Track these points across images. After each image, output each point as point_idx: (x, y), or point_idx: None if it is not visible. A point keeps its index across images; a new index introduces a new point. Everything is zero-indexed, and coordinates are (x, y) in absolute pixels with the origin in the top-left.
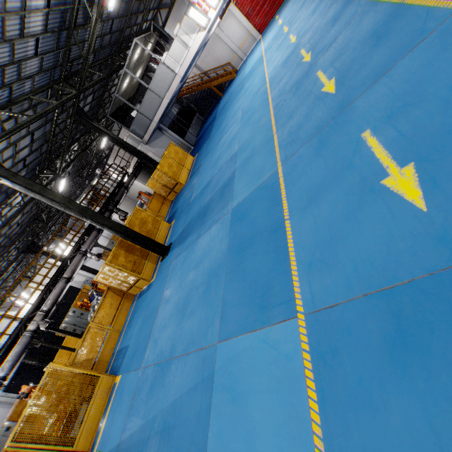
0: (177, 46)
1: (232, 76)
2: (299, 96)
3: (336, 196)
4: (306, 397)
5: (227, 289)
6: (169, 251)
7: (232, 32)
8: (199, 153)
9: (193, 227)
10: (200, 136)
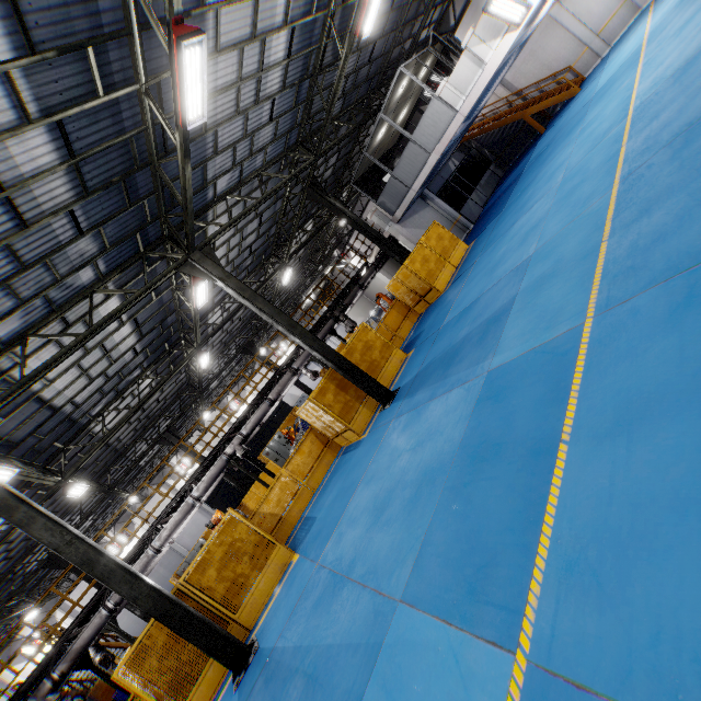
0: (465, 65)
1: (571, 93)
2: (682, 162)
3: (675, 443)
4: None
5: (437, 518)
6: (392, 401)
7: (586, 6)
8: (477, 240)
9: (430, 376)
10: (488, 207)
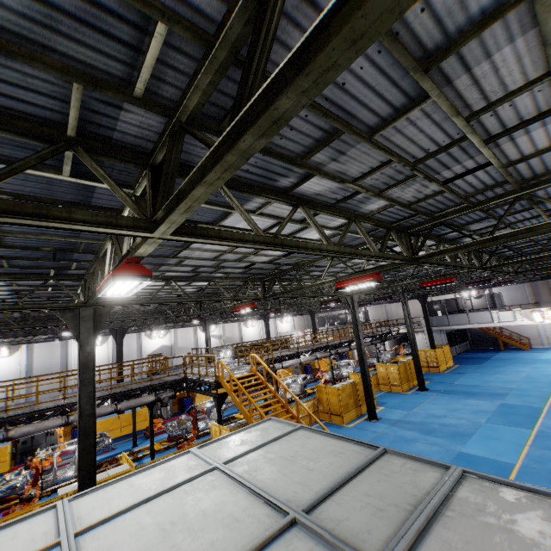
0: (508, 314)
1: (524, 348)
2: None
3: None
4: (528, 437)
5: (492, 417)
6: (427, 390)
7: (548, 326)
8: (463, 366)
9: (458, 393)
10: (463, 356)
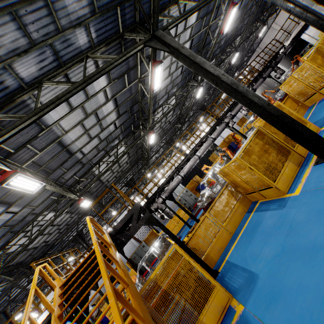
0: None
1: None
2: None
3: None
4: None
5: None
6: None
7: None
8: None
9: None
10: None
